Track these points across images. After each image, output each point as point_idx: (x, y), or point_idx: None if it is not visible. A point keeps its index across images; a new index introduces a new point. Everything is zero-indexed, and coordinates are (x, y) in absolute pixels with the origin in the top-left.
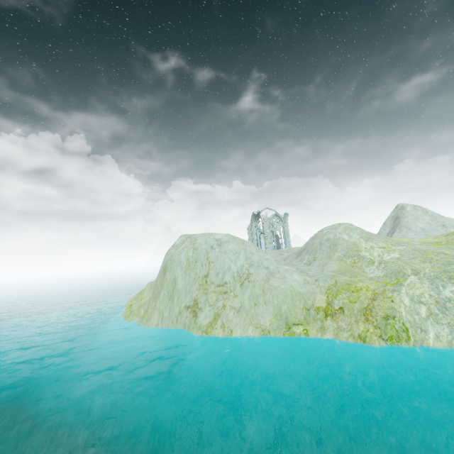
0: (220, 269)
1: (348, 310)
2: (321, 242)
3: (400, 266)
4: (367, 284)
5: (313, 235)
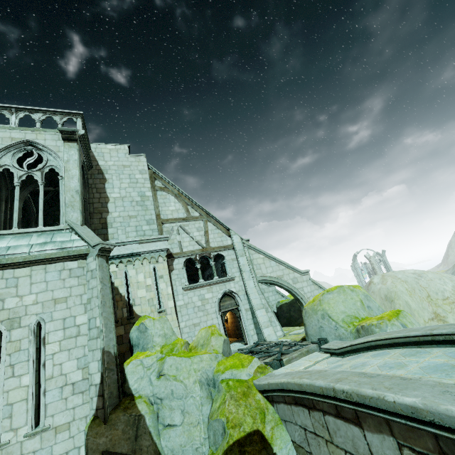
0: (437, 290)
1: None
2: None
3: None
4: None
5: None
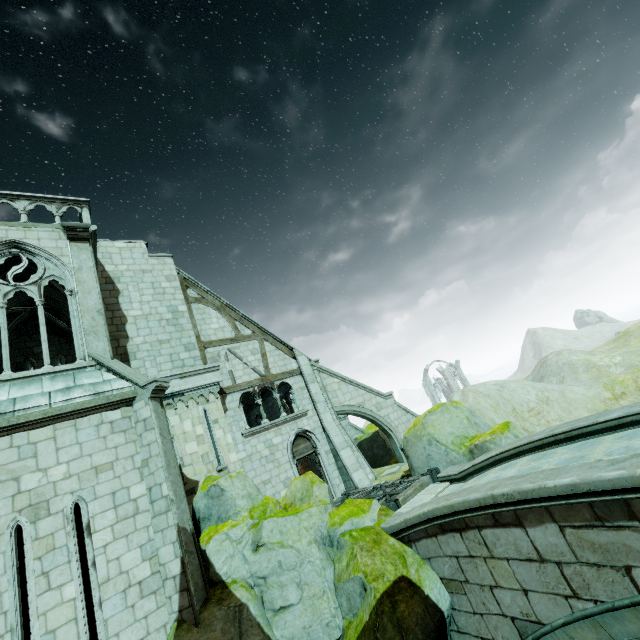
0: (521, 401)
1: (628, 392)
2: (559, 366)
3: (629, 362)
4: (623, 377)
5: (539, 365)
